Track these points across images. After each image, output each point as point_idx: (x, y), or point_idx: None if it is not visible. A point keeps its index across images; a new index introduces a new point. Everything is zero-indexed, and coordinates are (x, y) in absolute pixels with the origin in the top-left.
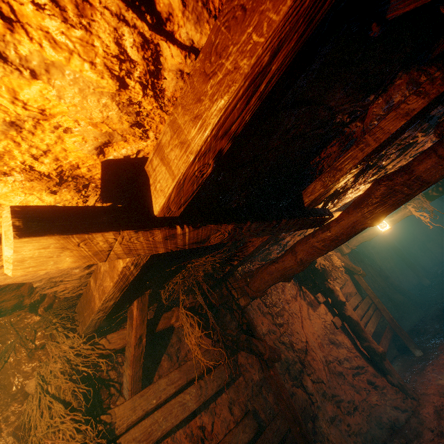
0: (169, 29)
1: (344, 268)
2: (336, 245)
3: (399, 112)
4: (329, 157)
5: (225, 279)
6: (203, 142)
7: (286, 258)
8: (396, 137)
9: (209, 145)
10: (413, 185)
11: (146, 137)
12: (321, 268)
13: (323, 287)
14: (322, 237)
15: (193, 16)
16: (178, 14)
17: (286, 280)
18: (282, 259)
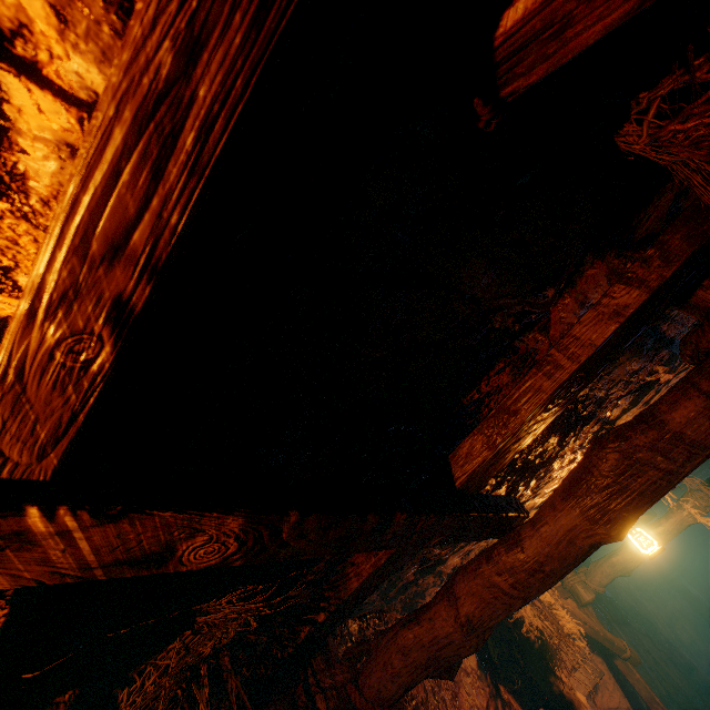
0: (25, 54)
1: (589, 640)
2: (541, 586)
3: (601, 310)
4: (498, 394)
5: (306, 658)
6: (45, 264)
7: (436, 611)
8: (609, 354)
9: (69, 276)
10: (674, 451)
11: (14, 286)
12: (537, 636)
13: (548, 691)
14: (507, 562)
15: (91, 47)
16: (48, 33)
17: (444, 674)
18: (428, 614)
